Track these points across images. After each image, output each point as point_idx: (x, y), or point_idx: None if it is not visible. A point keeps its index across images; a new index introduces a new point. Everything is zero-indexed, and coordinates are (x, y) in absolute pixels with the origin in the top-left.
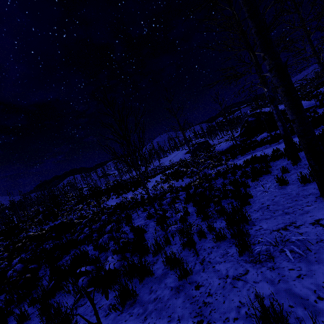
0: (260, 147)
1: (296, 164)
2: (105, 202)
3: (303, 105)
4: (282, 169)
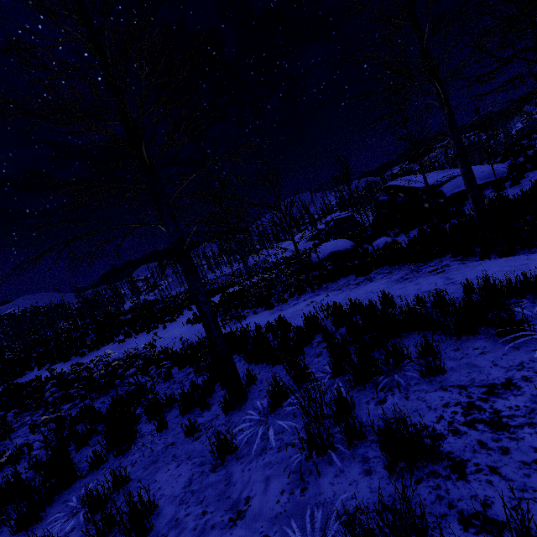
0: (346, 277)
1: (225, 415)
2: (103, 347)
3: (477, 176)
4: (185, 427)
